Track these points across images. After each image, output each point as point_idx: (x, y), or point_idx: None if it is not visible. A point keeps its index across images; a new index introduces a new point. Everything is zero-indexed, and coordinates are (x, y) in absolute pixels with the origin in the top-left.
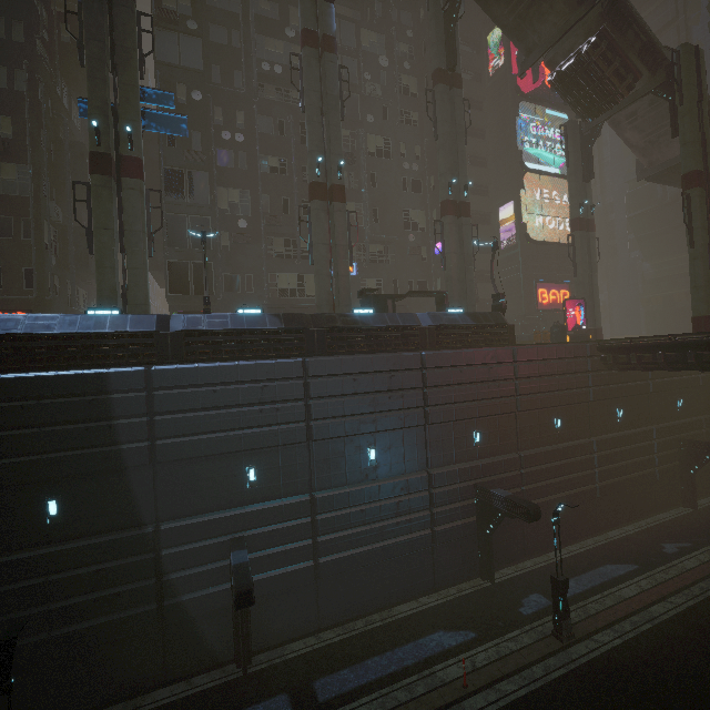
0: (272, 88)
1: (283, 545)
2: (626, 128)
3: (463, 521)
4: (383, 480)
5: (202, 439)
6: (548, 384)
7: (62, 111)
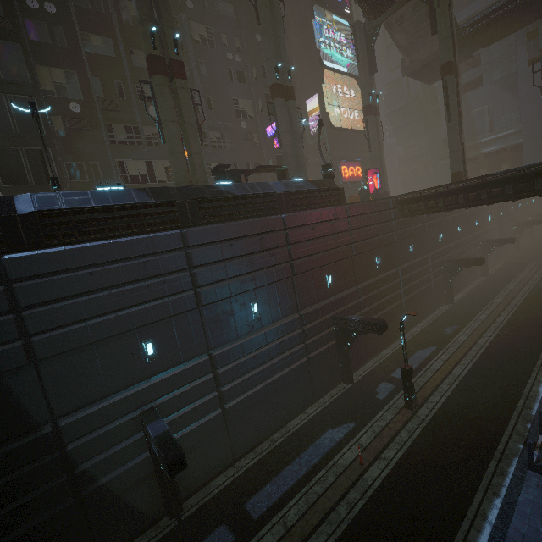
0: None
1: (192, 403)
2: (396, 30)
3: (327, 346)
4: (266, 328)
5: (88, 326)
6: (370, 232)
7: None
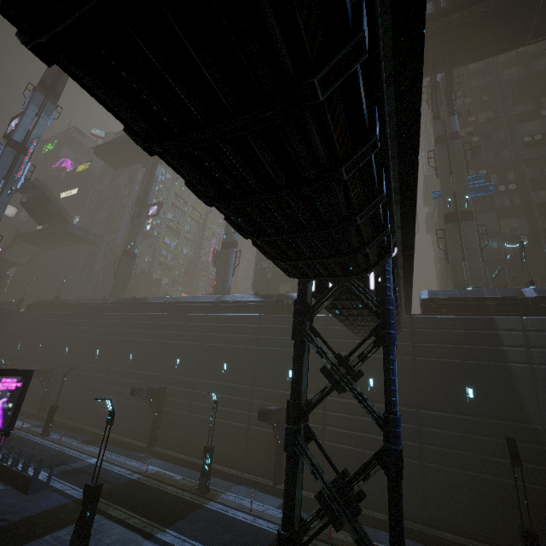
0: (531, 150)
1: None
2: None
3: None
4: None
5: None
6: None
7: None
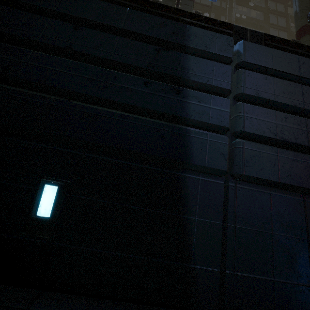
0: None
1: None
2: None
3: None
4: None
5: None
6: None
7: None
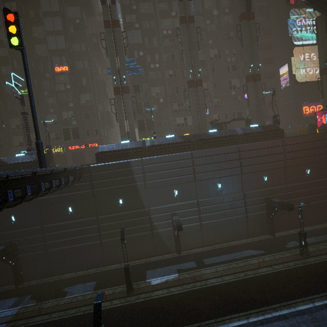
0: (167, 40)
1: (188, 216)
2: None
3: (260, 212)
4: (224, 195)
5: (160, 181)
6: (302, 154)
7: (96, 70)
